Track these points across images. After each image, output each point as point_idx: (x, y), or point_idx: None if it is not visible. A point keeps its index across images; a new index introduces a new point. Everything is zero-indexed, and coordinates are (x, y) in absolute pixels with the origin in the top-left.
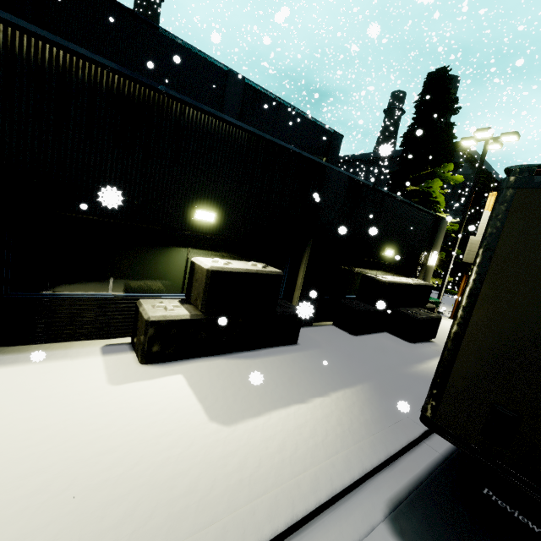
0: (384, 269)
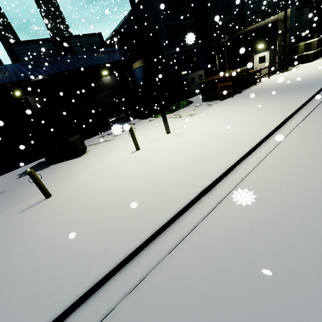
0: None
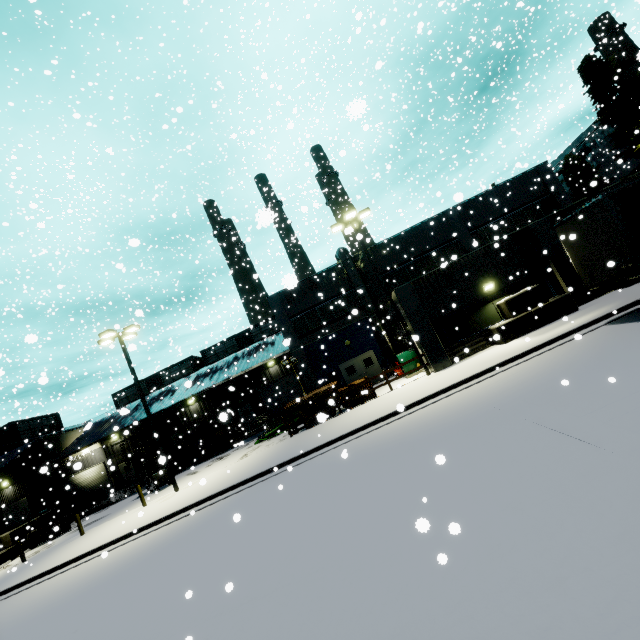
0: None
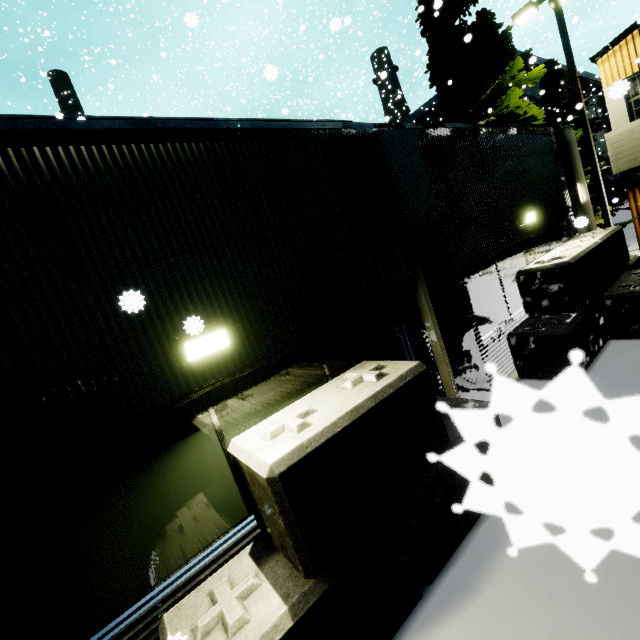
0: (531, 246)
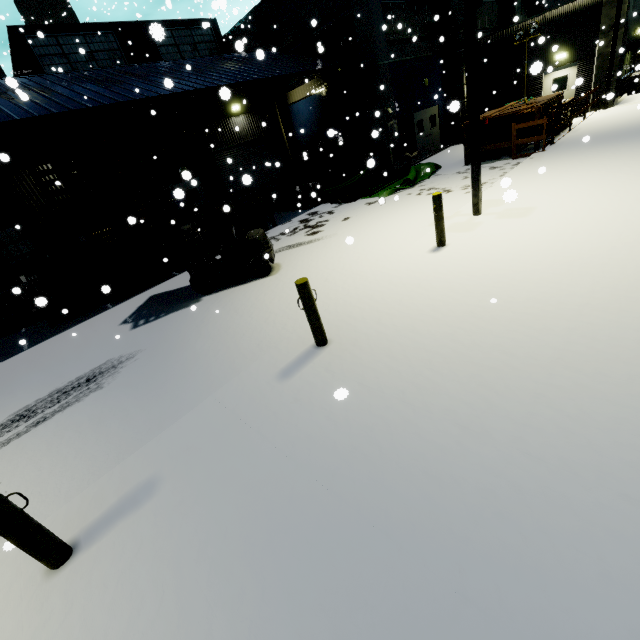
0: None
